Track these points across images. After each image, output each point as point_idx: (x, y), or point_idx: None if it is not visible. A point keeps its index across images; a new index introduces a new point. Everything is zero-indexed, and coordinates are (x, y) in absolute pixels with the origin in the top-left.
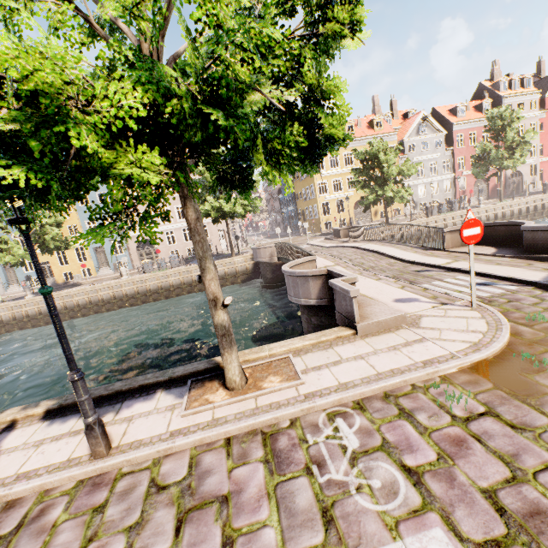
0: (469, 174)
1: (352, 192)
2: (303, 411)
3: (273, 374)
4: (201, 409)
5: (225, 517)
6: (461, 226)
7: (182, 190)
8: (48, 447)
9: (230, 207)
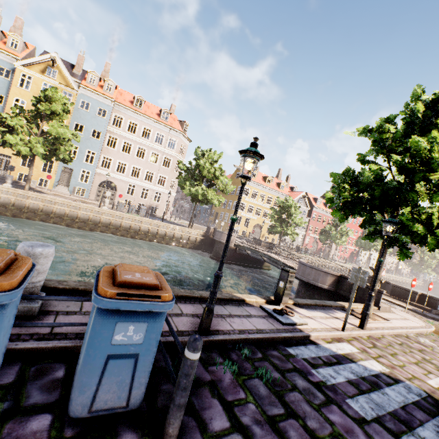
0: (312, 236)
1: (256, 217)
2: (406, 332)
3: (374, 316)
4: (372, 322)
5: (431, 354)
6: (413, 279)
7: None
8: (330, 320)
9: (213, 198)
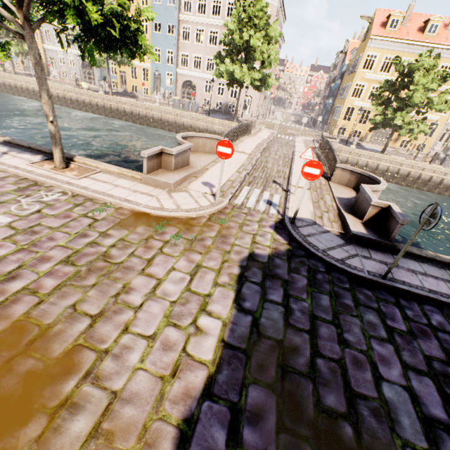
0: None
1: None
2: (57, 185)
3: (78, 172)
4: (34, 166)
5: None
6: (218, 142)
7: (27, 42)
8: None
9: (240, 76)
